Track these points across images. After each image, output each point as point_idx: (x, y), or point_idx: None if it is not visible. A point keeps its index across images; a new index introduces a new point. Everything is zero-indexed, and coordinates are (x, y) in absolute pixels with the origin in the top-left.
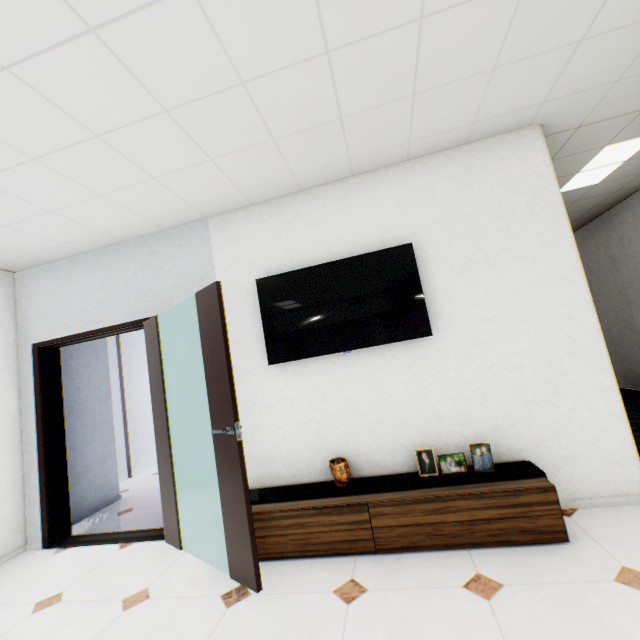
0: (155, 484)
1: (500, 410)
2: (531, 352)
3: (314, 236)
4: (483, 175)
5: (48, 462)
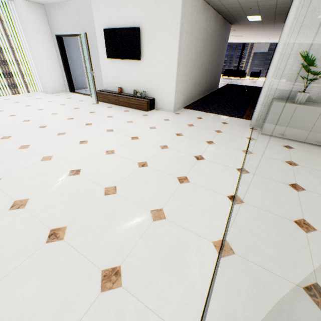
0: None
1: (152, 85)
2: (161, 72)
3: (118, 15)
4: (163, 3)
5: (66, 72)
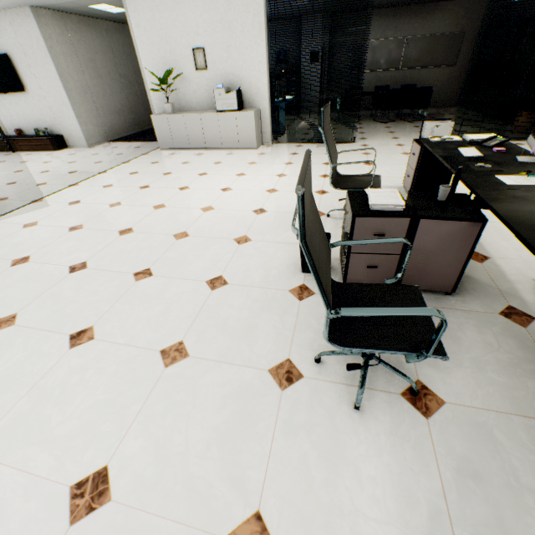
0: None
1: (53, 120)
2: (54, 102)
3: None
4: (20, 27)
5: None
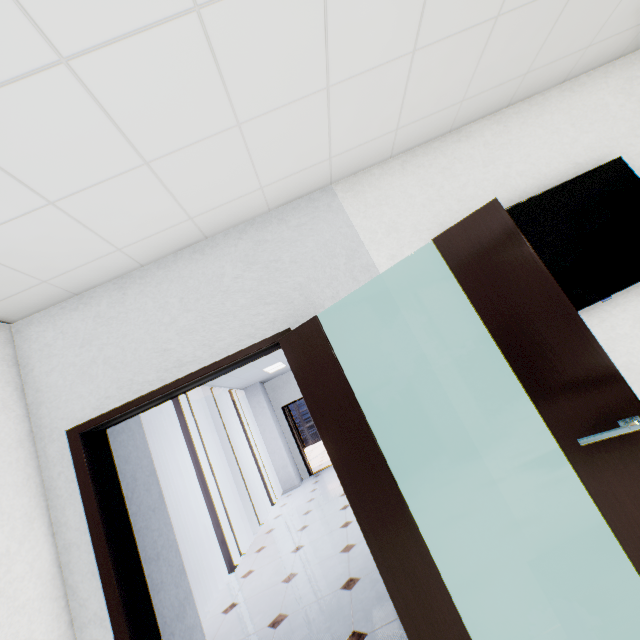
0: (251, 625)
1: None
2: None
3: (487, 177)
4: None
5: None
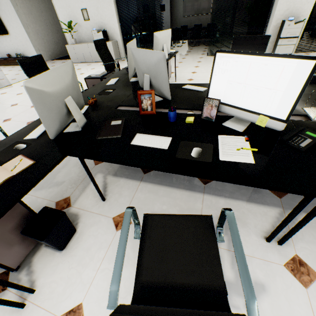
0: None
1: (23, 49)
2: (23, 39)
3: None
4: (2, 0)
5: None
